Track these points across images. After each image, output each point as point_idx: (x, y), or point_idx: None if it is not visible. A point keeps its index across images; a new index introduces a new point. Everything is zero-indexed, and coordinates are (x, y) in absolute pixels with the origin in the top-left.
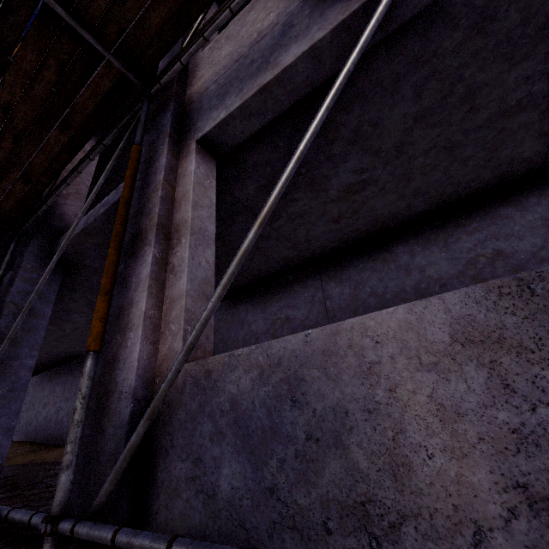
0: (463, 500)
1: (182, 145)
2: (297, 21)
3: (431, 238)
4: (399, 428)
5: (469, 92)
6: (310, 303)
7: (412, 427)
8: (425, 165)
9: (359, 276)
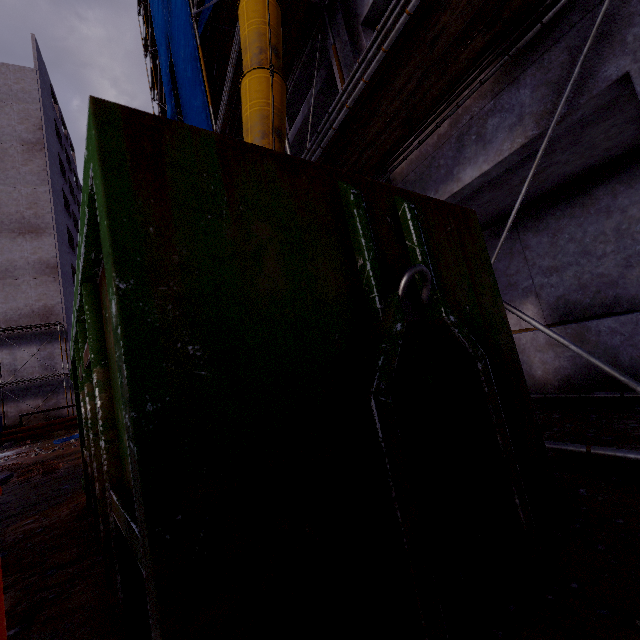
0: (546, 381)
1: None
2: (467, 143)
3: (636, 175)
4: (530, 366)
5: (635, 95)
6: (509, 255)
7: (534, 366)
8: (608, 136)
9: (557, 224)
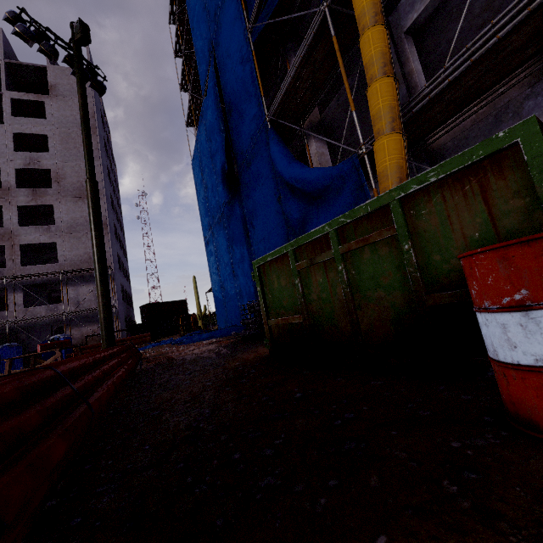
0: None
1: None
2: (504, 119)
3: None
4: None
5: None
6: None
7: None
8: None
9: None
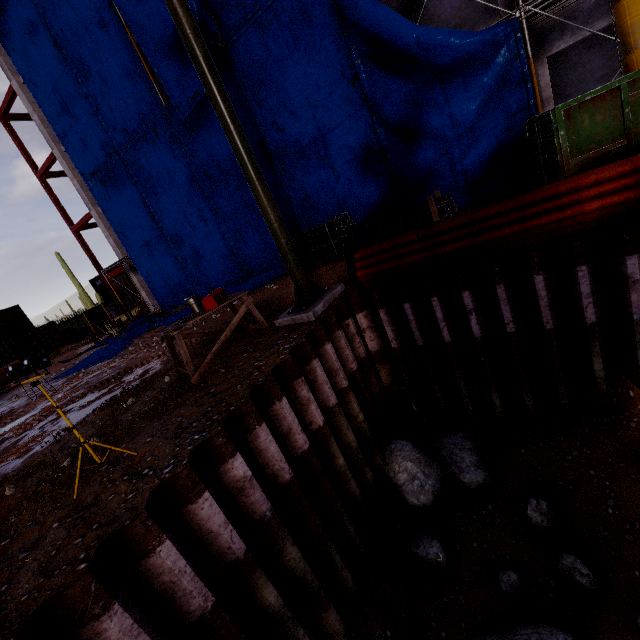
0: None
1: (536, 58)
2: (603, 4)
3: (593, 44)
4: None
5: None
6: None
7: None
8: None
9: None
